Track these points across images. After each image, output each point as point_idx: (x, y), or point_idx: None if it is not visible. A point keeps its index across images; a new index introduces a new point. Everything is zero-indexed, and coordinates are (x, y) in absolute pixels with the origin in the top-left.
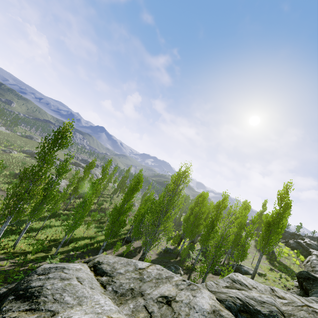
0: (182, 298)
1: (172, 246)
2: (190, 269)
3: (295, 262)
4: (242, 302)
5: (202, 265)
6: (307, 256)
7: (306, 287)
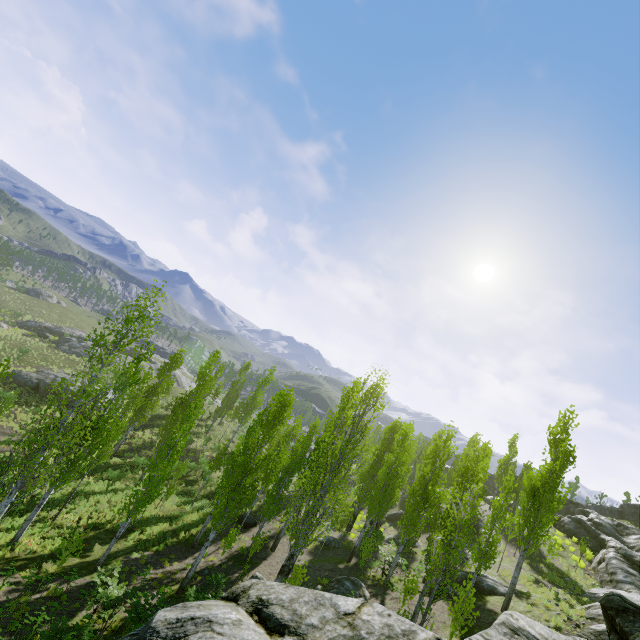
0: None
1: (336, 533)
2: (381, 584)
3: (578, 563)
4: None
5: (404, 574)
6: (597, 550)
7: (623, 628)
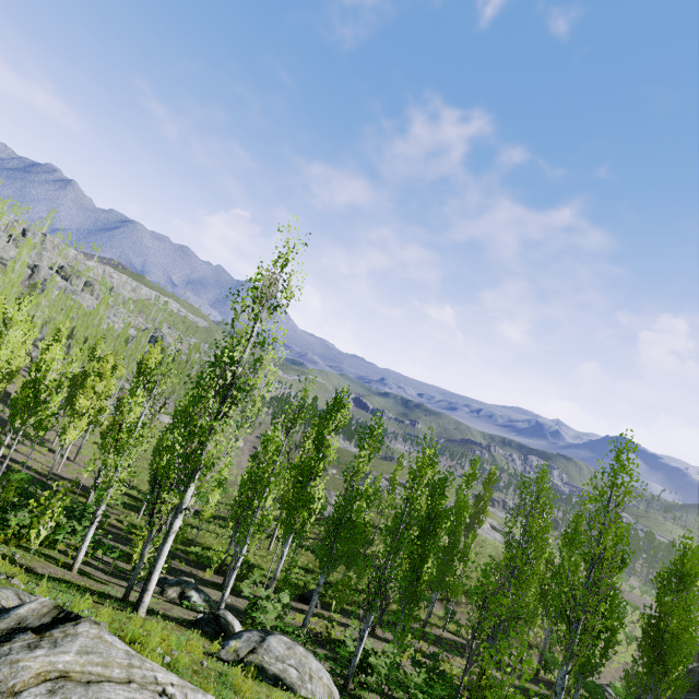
0: None
1: None
2: None
3: None
4: None
5: None
6: None
7: None
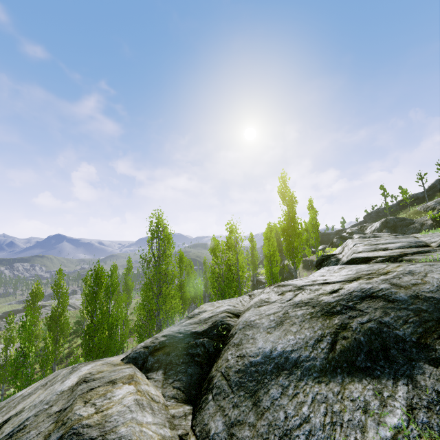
0: (37, 400)
1: None
2: None
3: None
4: (167, 338)
5: None
6: None
7: None
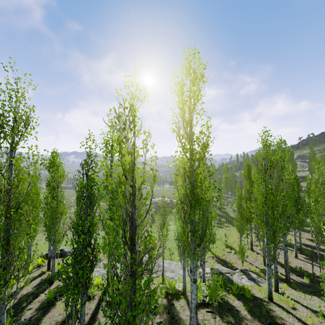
0: None
1: None
2: None
3: None
4: None
5: None
6: None
7: None
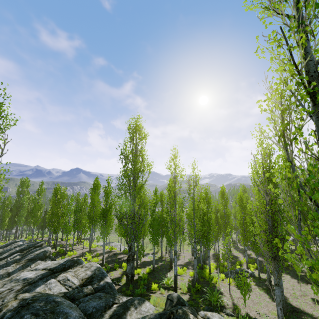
0: None
1: None
2: None
3: None
4: None
5: None
6: None
7: None
